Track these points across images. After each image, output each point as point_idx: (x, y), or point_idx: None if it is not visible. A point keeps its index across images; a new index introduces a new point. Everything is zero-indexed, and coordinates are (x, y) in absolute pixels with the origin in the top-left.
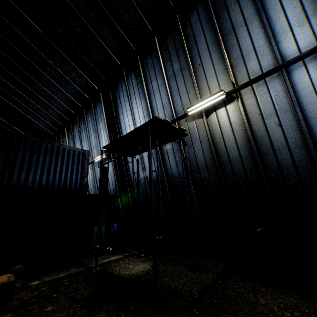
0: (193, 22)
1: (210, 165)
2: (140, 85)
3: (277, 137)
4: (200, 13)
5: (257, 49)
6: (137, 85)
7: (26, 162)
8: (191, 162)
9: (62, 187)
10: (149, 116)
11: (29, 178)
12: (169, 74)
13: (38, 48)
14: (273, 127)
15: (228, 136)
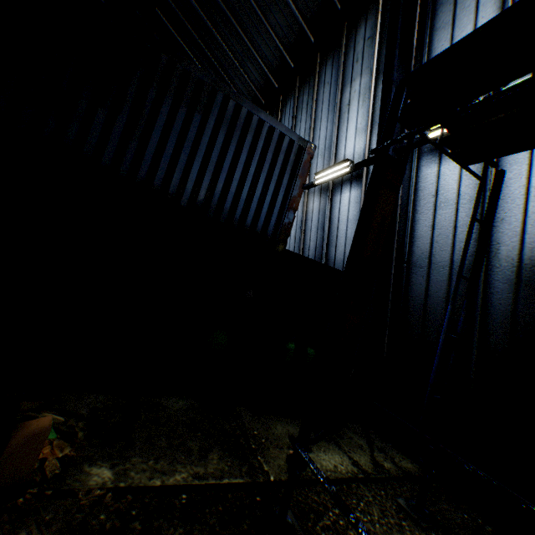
0: None
1: None
2: None
3: None
4: None
5: None
6: None
7: (173, 130)
8: None
9: (237, 219)
10: None
11: (175, 172)
12: None
13: None
14: None
15: None
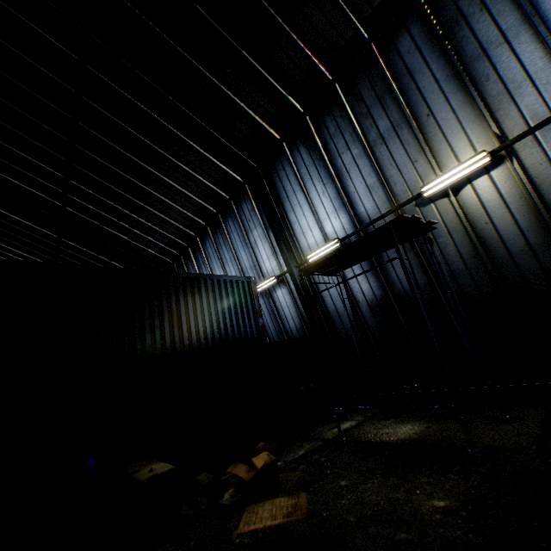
0: (404, 51)
1: (473, 266)
2: (320, 163)
3: None
4: (416, 35)
5: (534, 77)
6: (314, 163)
7: (189, 310)
8: (438, 267)
9: (237, 338)
10: (347, 208)
11: (199, 331)
12: (371, 138)
13: (150, 141)
14: None
15: (501, 218)
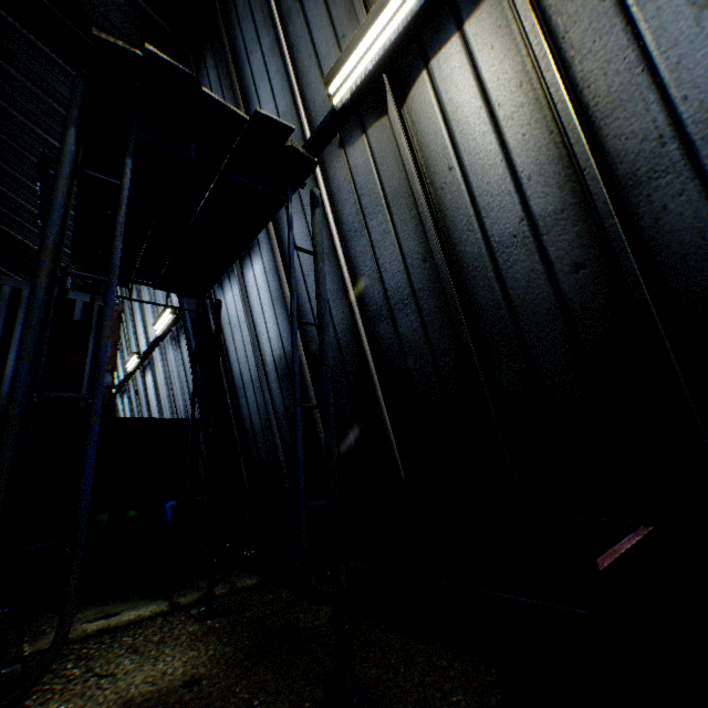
0: None
1: (423, 283)
2: (227, 83)
3: (705, 69)
4: None
5: None
6: (221, 85)
7: None
8: (367, 287)
9: None
10: None
11: None
12: (285, 4)
13: None
14: (678, 25)
15: (479, 151)
